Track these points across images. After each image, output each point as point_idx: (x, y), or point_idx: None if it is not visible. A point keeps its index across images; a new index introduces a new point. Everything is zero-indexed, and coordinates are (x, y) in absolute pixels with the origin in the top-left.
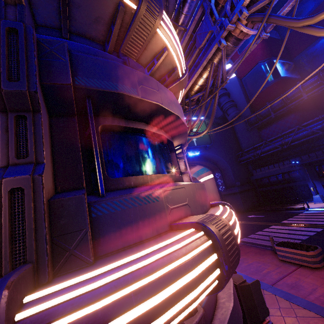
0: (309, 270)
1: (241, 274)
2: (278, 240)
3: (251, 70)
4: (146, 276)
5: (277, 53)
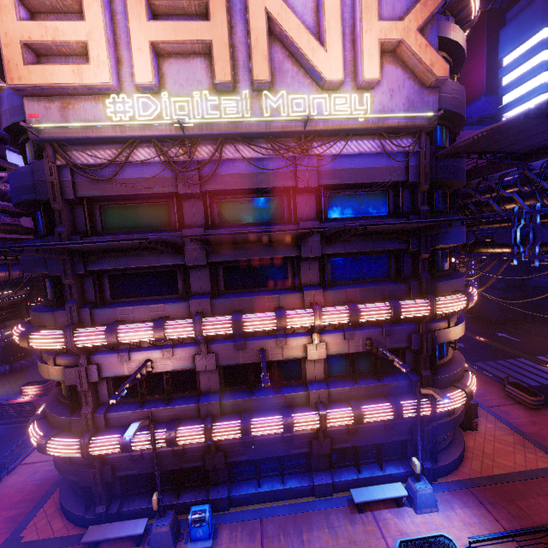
0: (525, 407)
1: None
2: (517, 376)
3: None
4: (452, 399)
5: None
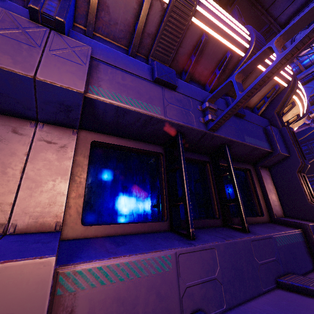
0: None
1: None
2: None
3: None
4: None
5: None
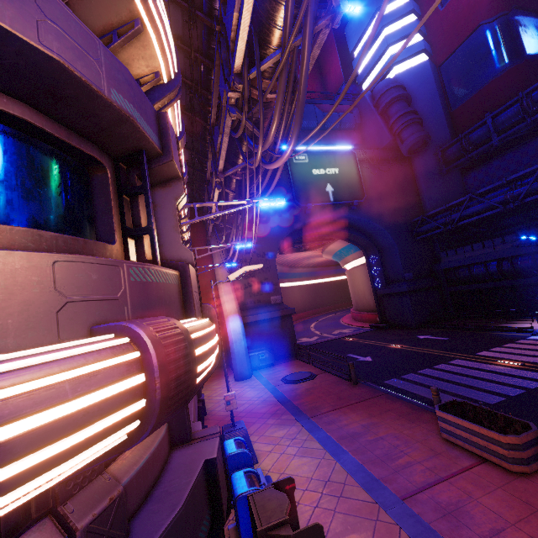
0: (500, 474)
1: (352, 458)
2: (458, 391)
3: (463, 44)
4: None
5: (525, 0)
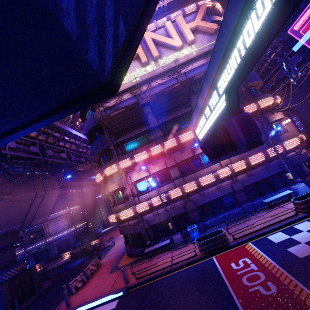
0: None
1: None
2: None
3: None
4: (291, 141)
5: None
